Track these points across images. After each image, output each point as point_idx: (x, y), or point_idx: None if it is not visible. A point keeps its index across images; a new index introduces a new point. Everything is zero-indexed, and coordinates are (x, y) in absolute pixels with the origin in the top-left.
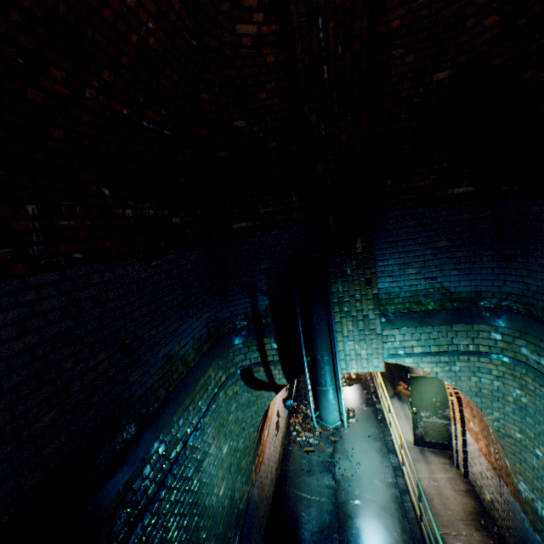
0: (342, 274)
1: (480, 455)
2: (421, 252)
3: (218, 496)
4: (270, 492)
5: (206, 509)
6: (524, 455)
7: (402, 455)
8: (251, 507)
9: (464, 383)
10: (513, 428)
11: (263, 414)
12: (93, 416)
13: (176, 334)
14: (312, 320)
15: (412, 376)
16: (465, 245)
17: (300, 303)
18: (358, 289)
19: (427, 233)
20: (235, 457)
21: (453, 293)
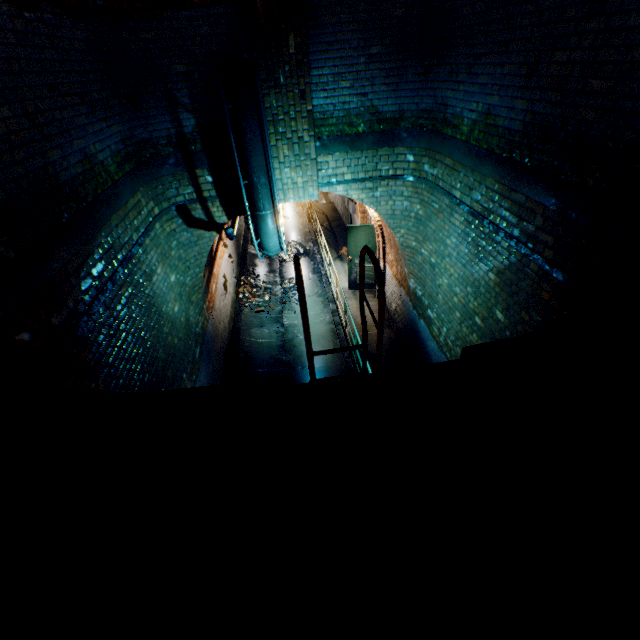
0: (275, 83)
1: (393, 278)
2: (355, 61)
3: (174, 311)
4: (225, 336)
5: (164, 314)
6: (416, 258)
7: (337, 292)
8: (207, 336)
9: (383, 208)
10: (412, 240)
11: (209, 267)
12: (23, 174)
13: (87, 132)
14: (245, 136)
15: (350, 227)
16: (395, 53)
17: (231, 117)
18: (293, 105)
19: (362, 34)
20: (185, 291)
21: (381, 114)
